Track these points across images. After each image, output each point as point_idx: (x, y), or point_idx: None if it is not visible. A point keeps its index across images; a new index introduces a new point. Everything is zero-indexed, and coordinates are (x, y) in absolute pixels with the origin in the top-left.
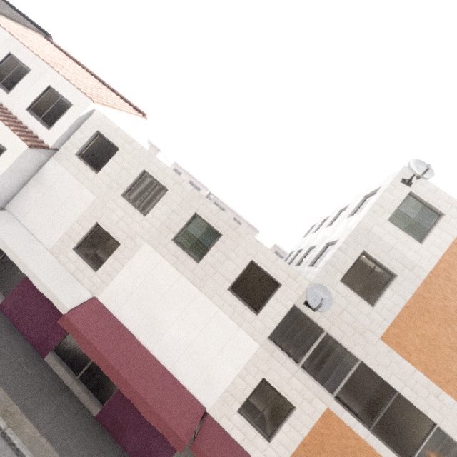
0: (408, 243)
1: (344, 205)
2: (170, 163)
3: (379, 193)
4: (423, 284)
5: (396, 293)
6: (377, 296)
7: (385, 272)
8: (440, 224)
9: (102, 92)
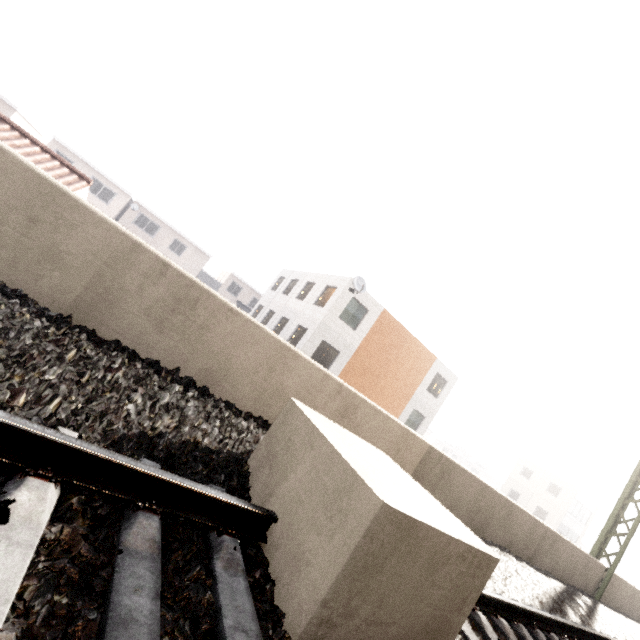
0: (348, 332)
1: (311, 278)
2: (35, 129)
3: (335, 296)
4: (353, 355)
5: (339, 363)
6: (329, 366)
7: (334, 351)
8: (366, 317)
9: (21, 153)
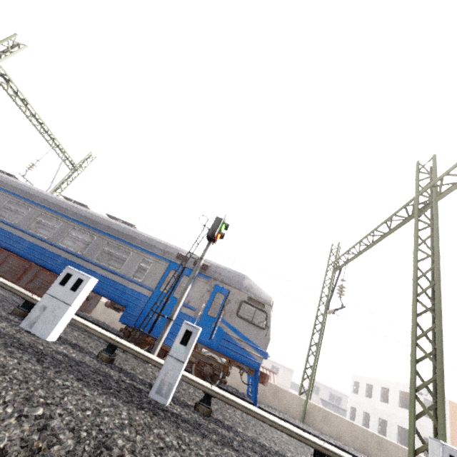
0: None
1: (382, 383)
2: None
3: None
4: (451, 444)
5: None
6: None
7: None
8: None
9: None
